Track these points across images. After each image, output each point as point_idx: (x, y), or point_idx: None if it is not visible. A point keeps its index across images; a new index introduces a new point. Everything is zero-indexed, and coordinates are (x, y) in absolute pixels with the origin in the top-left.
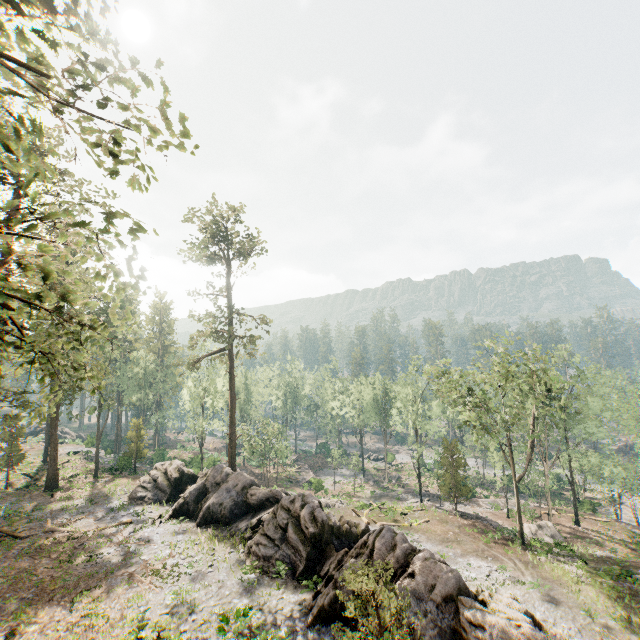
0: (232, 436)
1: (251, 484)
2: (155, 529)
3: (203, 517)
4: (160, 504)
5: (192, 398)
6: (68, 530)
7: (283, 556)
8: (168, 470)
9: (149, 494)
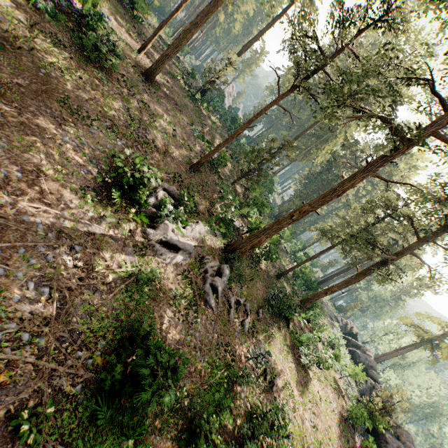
0: (384, 356)
1: (374, 370)
2: (337, 331)
3: (350, 350)
4: (340, 330)
5: (386, 326)
6: (322, 301)
7: (364, 388)
8: (353, 328)
9: (341, 324)
